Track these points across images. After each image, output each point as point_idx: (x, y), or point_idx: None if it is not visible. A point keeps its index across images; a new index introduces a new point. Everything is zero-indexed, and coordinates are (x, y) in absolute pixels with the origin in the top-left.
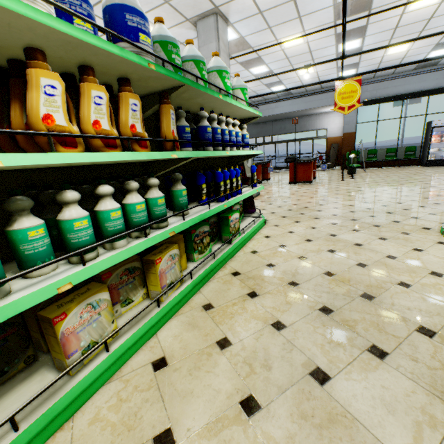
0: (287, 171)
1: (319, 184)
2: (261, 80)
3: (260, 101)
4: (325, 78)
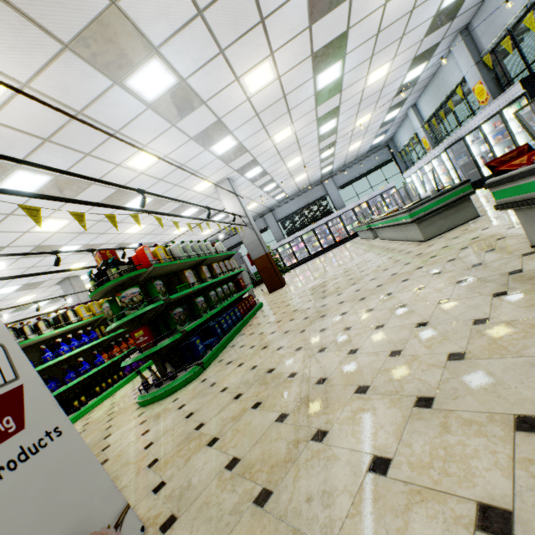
0: None
1: None
2: None
3: None
4: None
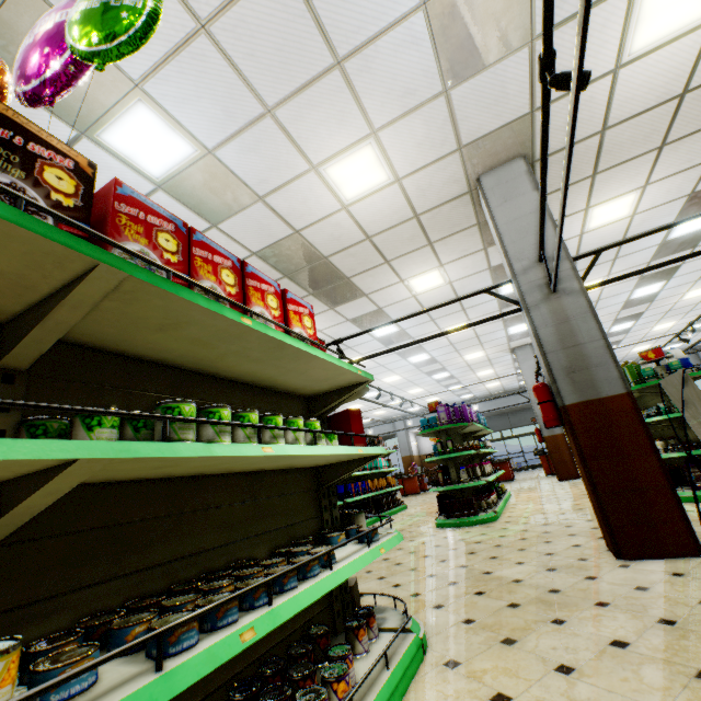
0: None
1: None
2: (519, 376)
3: (498, 394)
4: None
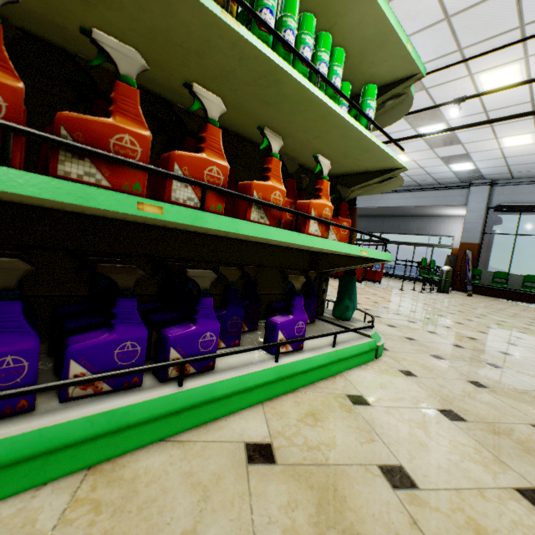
0: (385, 277)
1: (360, 284)
2: None
3: None
4: (433, 170)
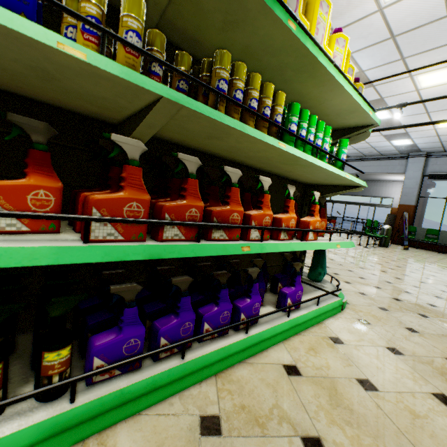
0: None
1: None
2: None
3: None
4: (377, 144)
